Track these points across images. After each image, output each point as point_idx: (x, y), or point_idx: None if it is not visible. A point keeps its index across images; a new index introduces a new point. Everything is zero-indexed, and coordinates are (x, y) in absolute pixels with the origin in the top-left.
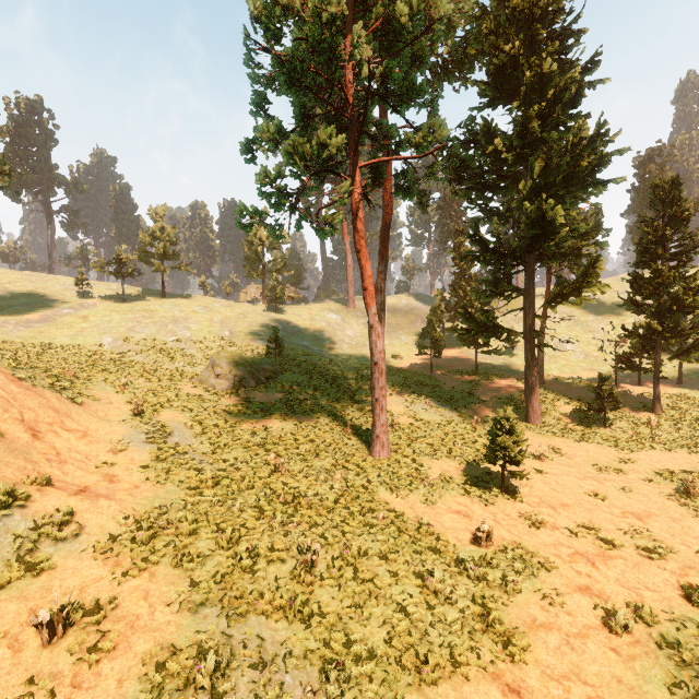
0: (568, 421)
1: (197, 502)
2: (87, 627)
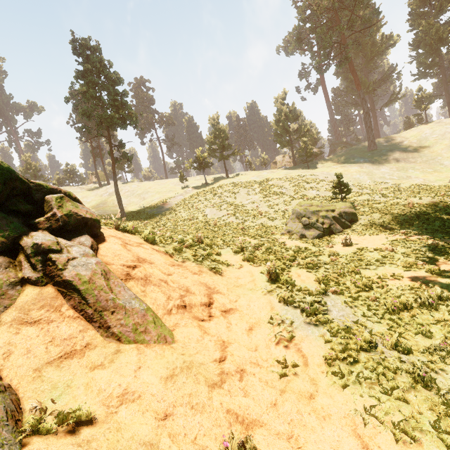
0: None
1: None
2: None
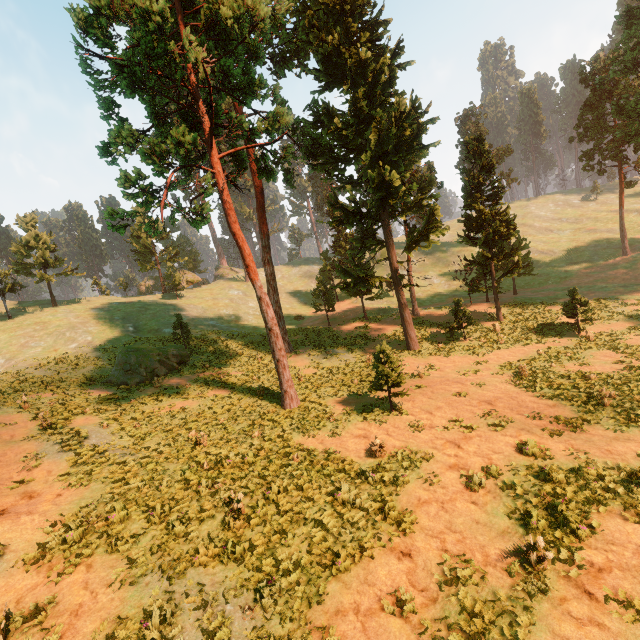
0: (439, 341)
1: (124, 492)
2: (31, 630)
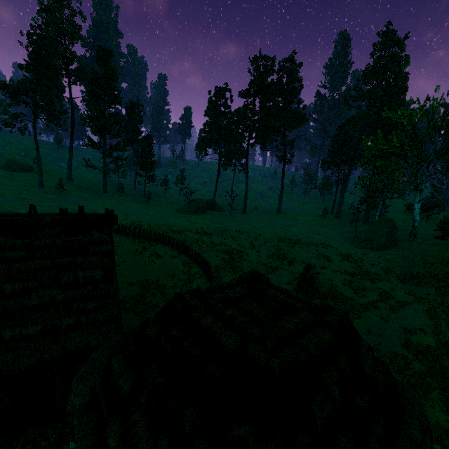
0: (116, 195)
1: None
2: None
